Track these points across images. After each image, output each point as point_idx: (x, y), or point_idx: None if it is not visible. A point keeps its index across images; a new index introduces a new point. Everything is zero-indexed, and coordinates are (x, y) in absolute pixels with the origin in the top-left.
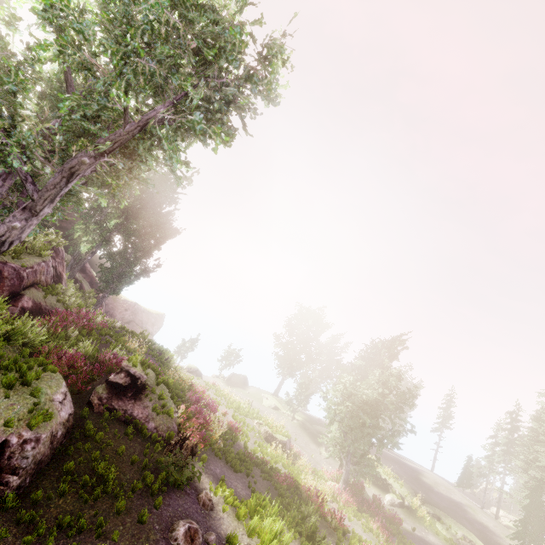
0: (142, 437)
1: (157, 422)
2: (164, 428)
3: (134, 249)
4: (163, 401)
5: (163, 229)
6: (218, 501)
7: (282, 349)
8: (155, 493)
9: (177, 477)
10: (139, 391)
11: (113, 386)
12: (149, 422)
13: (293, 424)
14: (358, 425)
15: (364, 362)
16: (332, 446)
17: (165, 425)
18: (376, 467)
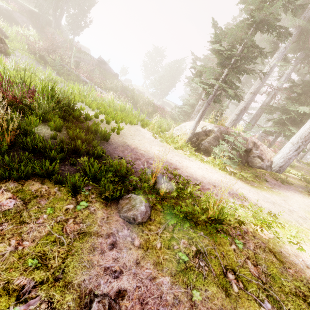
0: (107, 72)
1: (110, 70)
2: (111, 72)
3: (79, 12)
4: (109, 66)
5: (89, 1)
6: (124, 85)
7: (145, 67)
8: (113, 78)
9: (116, 78)
10: (104, 63)
11: (98, 61)
12: (108, 70)
13: (148, 94)
14: (163, 86)
15: (169, 68)
16: (155, 92)
17: (111, 71)
18: (170, 103)
